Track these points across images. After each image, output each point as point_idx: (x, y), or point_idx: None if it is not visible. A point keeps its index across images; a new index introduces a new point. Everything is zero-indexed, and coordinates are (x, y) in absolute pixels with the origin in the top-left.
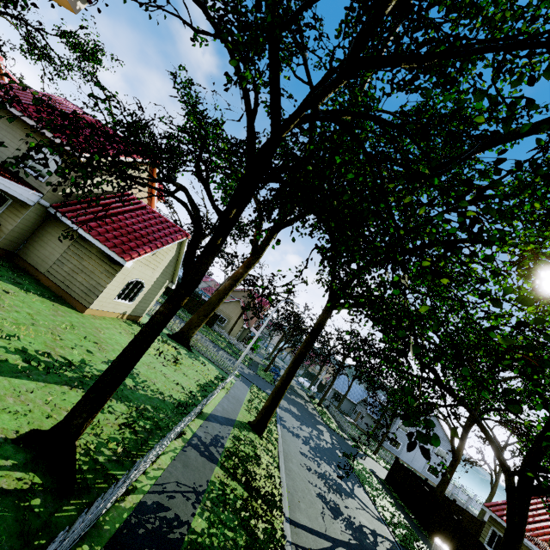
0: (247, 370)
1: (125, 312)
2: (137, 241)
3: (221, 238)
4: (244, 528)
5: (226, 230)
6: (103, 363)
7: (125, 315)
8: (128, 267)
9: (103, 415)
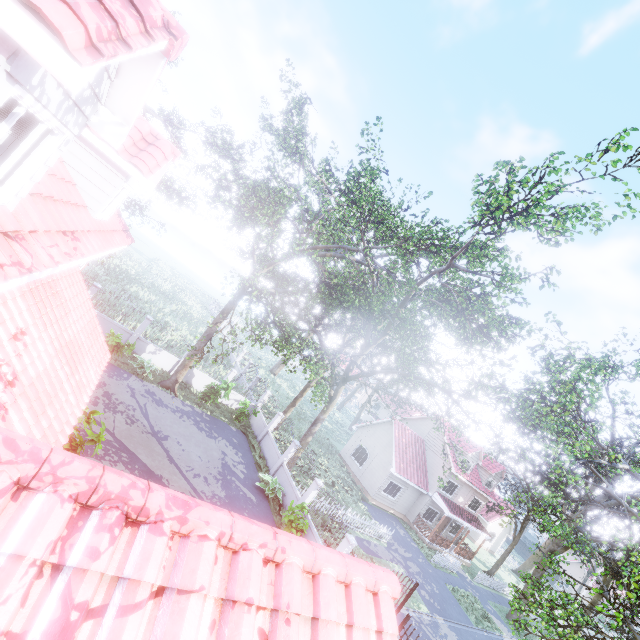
0: (587, 633)
1: (487, 547)
2: (492, 512)
3: (522, 530)
4: (543, 632)
5: (523, 528)
6: (489, 565)
7: (487, 549)
8: (489, 525)
9: (495, 578)
